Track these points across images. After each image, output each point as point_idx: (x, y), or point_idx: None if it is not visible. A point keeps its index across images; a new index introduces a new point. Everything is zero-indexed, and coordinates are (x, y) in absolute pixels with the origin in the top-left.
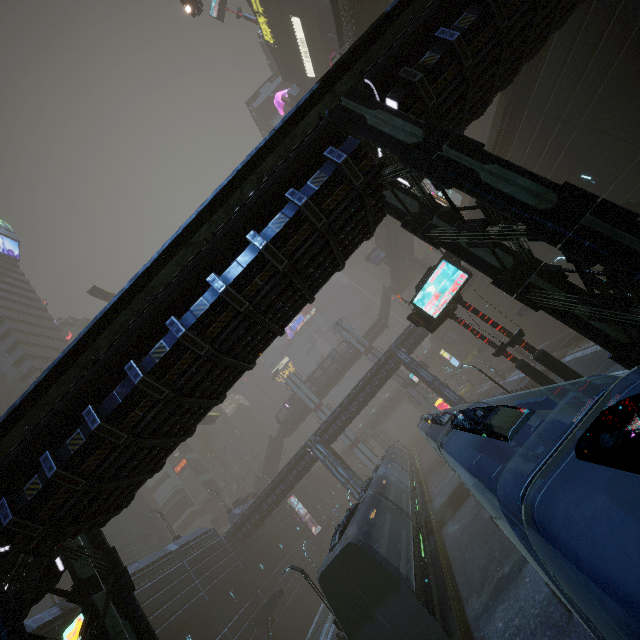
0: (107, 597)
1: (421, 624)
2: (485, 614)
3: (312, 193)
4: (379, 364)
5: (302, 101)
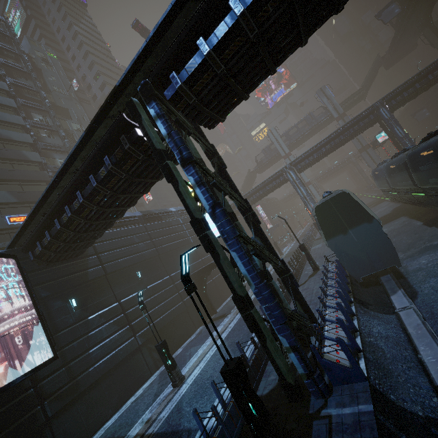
0: (215, 164)
1: (379, 241)
2: (409, 258)
3: None
4: (359, 117)
5: None
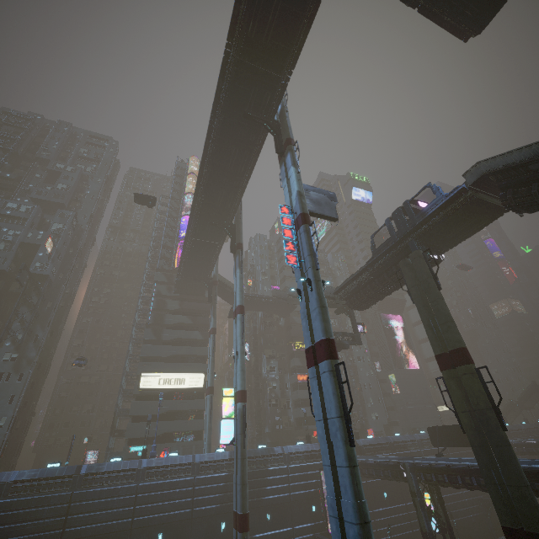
0: (438, 501)
1: None
2: None
3: (534, 488)
4: None
5: (538, 468)
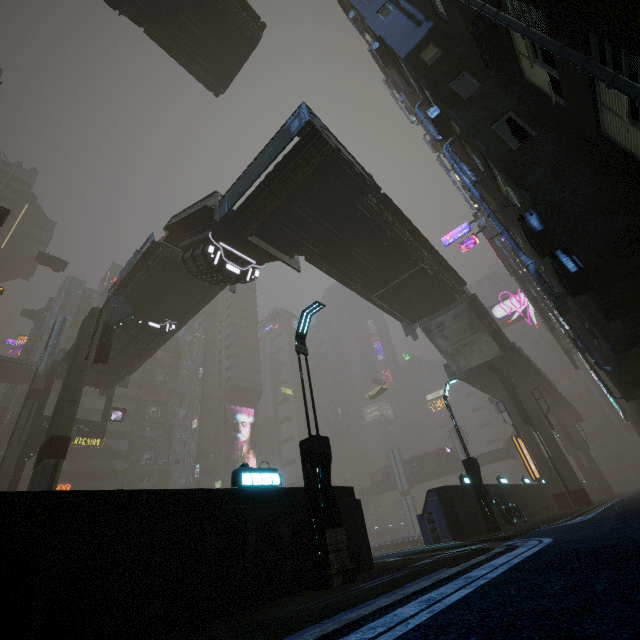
0: None
1: None
2: None
3: None
4: (408, 540)
5: None
